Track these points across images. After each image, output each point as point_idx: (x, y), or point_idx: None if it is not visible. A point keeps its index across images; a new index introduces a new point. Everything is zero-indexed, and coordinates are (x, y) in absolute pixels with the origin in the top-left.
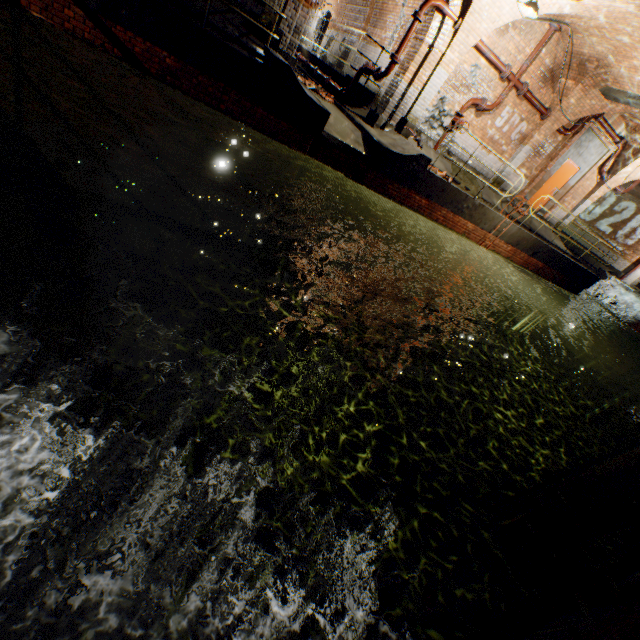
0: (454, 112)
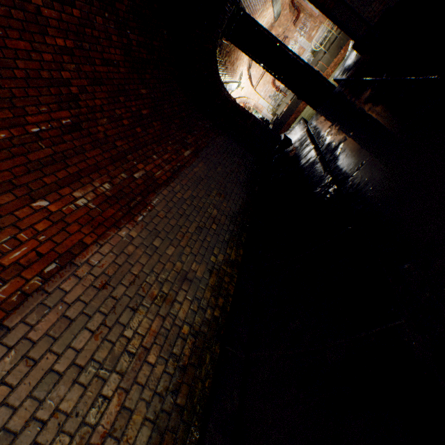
0: (274, 90)
